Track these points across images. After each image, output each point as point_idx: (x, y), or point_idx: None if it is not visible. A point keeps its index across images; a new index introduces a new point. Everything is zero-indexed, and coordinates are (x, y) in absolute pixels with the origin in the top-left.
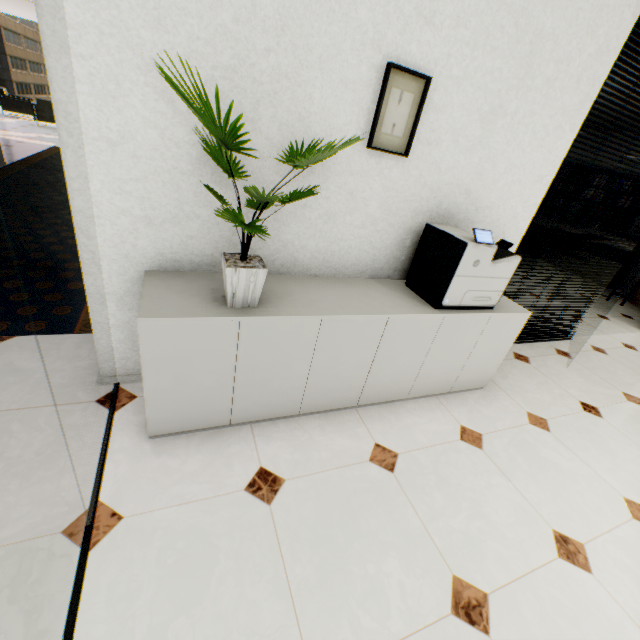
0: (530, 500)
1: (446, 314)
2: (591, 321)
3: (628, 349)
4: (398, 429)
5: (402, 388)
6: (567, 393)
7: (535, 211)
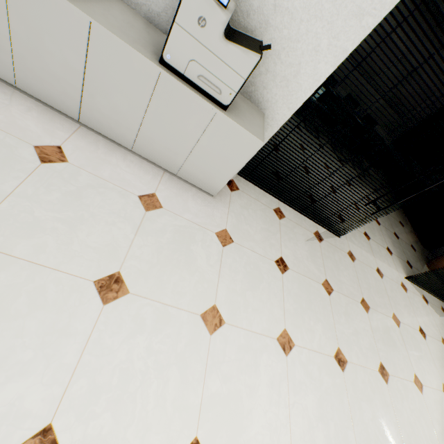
0: (132, 251)
1: (163, 71)
2: (375, 245)
3: (376, 272)
4: (95, 156)
5: (125, 135)
6: (279, 248)
7: (342, 60)
